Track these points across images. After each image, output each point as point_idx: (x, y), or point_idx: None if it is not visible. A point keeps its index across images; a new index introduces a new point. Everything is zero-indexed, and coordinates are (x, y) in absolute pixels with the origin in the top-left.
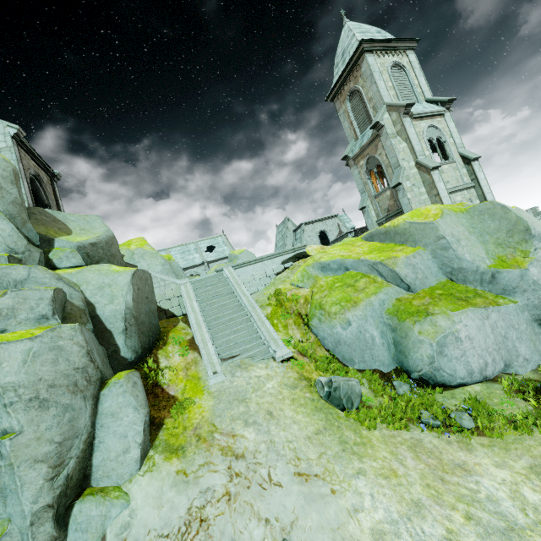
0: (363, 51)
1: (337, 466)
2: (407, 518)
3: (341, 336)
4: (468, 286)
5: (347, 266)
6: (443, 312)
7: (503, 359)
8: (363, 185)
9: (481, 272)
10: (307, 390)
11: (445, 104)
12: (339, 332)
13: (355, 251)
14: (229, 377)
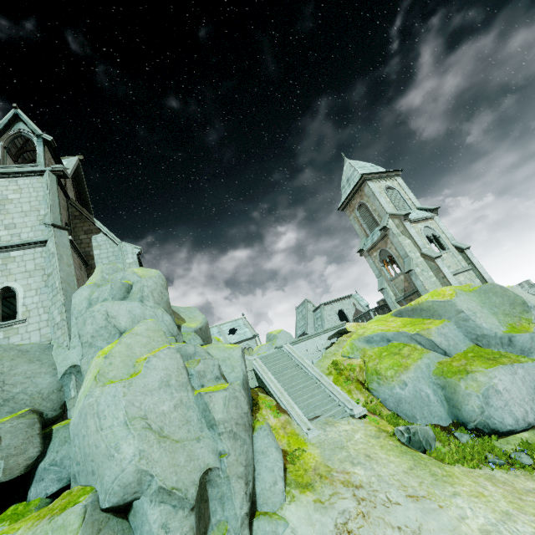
0: (365, 180)
1: (436, 490)
2: (503, 522)
3: (400, 396)
4: (492, 349)
5: (389, 338)
6: (479, 370)
7: None
8: (379, 271)
9: (499, 337)
10: (388, 439)
11: (432, 211)
12: (398, 392)
13: (391, 325)
14: (322, 432)
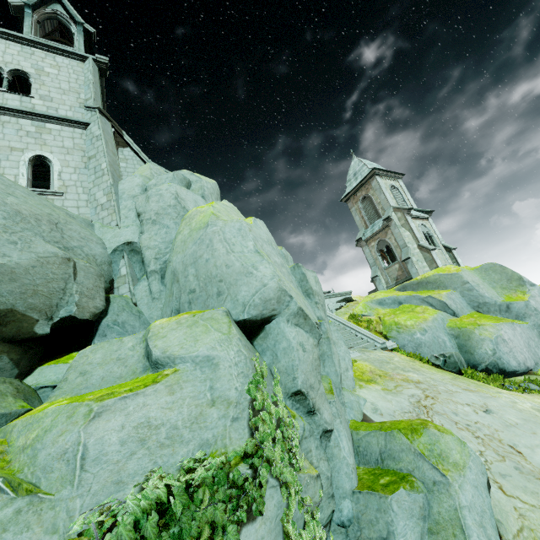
0: (374, 174)
1: (483, 389)
2: None
3: (421, 340)
4: (491, 315)
5: (401, 301)
6: (488, 324)
7: (532, 358)
8: (374, 260)
9: (498, 305)
10: (423, 364)
11: (428, 213)
12: (419, 337)
13: (399, 294)
14: (362, 354)
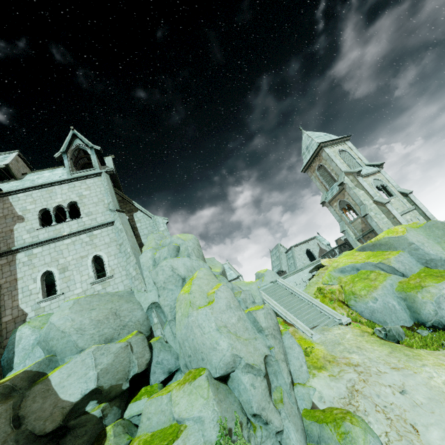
0: (322, 147)
1: (410, 363)
2: None
3: (373, 308)
4: (439, 269)
5: (358, 268)
6: (431, 284)
7: None
8: (340, 217)
9: (444, 260)
10: (370, 336)
11: (378, 166)
12: (372, 305)
13: (357, 258)
14: (322, 335)
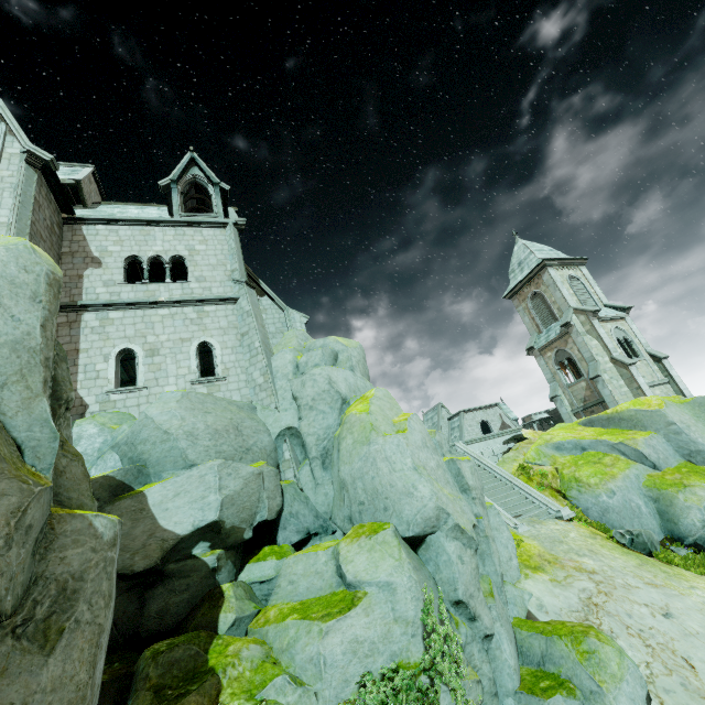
0: (545, 266)
1: (672, 582)
2: None
3: (608, 504)
4: None
5: (584, 446)
6: (698, 484)
7: None
8: (552, 375)
9: None
10: (606, 541)
11: (624, 310)
12: (605, 500)
13: (583, 434)
14: (532, 528)
